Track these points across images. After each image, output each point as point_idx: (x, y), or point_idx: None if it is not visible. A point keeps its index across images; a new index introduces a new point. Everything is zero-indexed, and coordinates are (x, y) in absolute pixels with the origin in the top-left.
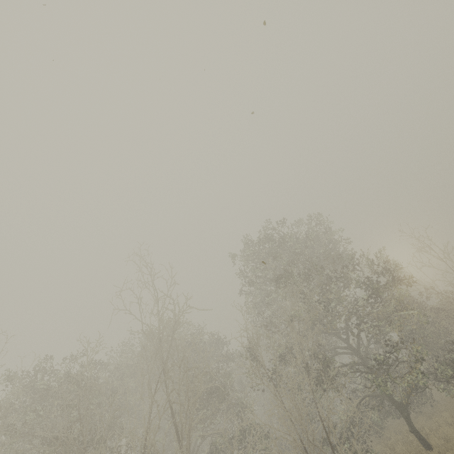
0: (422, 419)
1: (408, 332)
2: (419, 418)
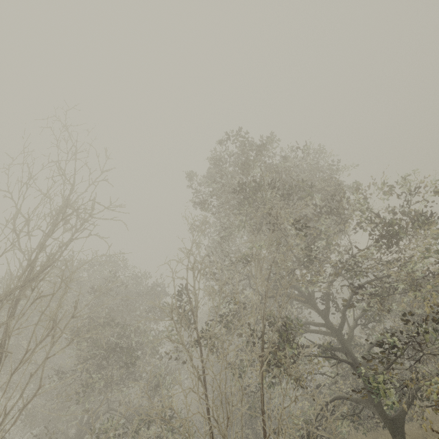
0: None
1: None
2: None
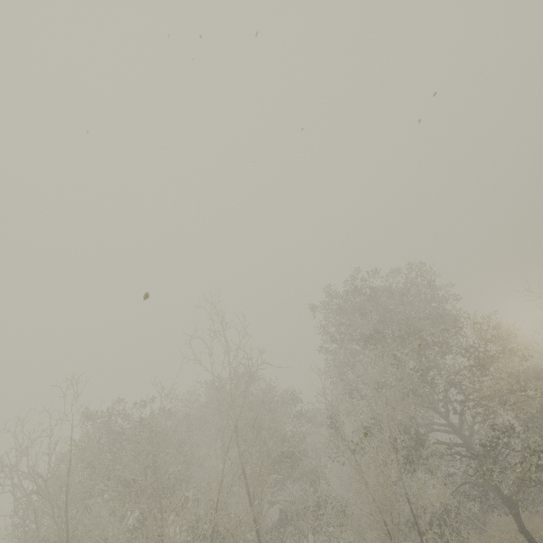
0: (537, 520)
1: (528, 414)
2: (534, 518)
